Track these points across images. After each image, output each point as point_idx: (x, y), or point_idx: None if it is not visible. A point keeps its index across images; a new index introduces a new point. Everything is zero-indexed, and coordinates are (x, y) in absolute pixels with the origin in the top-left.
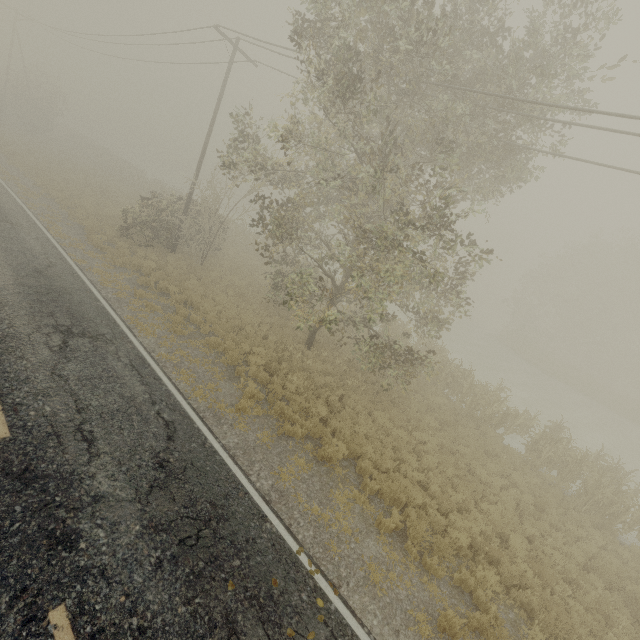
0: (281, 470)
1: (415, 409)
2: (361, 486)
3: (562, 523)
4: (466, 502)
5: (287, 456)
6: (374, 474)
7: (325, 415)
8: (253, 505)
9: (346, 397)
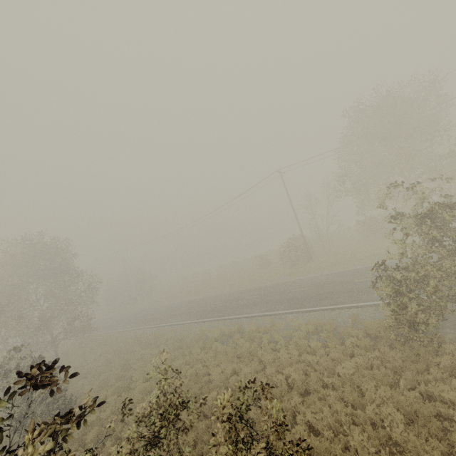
0: None
1: None
2: None
3: None
4: None
5: None
6: None
7: None
8: None
9: None
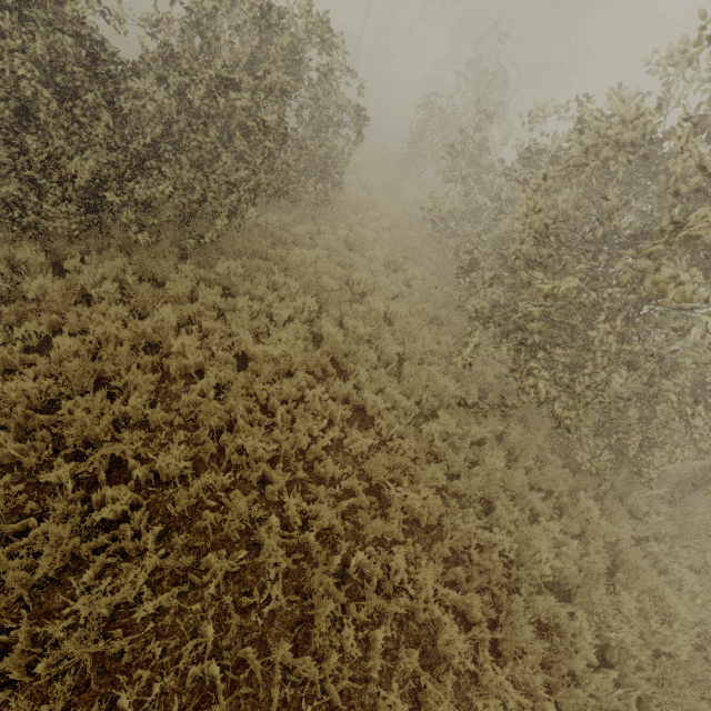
0: None
1: None
2: None
3: None
4: None
5: None
6: None
7: None
8: None
9: None
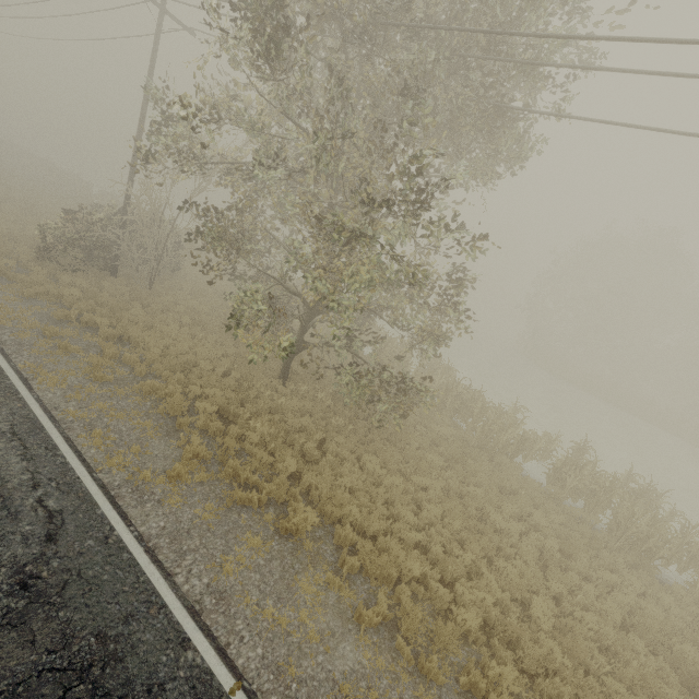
0: (224, 559)
1: (416, 445)
2: (339, 563)
3: (593, 568)
4: (477, 562)
5: (236, 536)
6: (357, 544)
7: (299, 468)
8: (170, 625)
9: (328, 440)
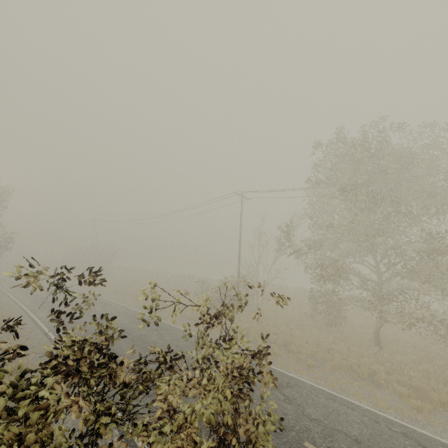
0: None
1: None
2: None
3: None
4: None
5: None
6: None
7: None
8: None
9: None
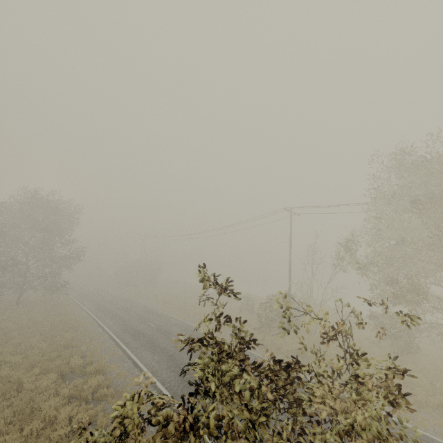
0: None
1: None
2: None
3: None
4: None
5: None
6: None
7: None
8: None
9: None
